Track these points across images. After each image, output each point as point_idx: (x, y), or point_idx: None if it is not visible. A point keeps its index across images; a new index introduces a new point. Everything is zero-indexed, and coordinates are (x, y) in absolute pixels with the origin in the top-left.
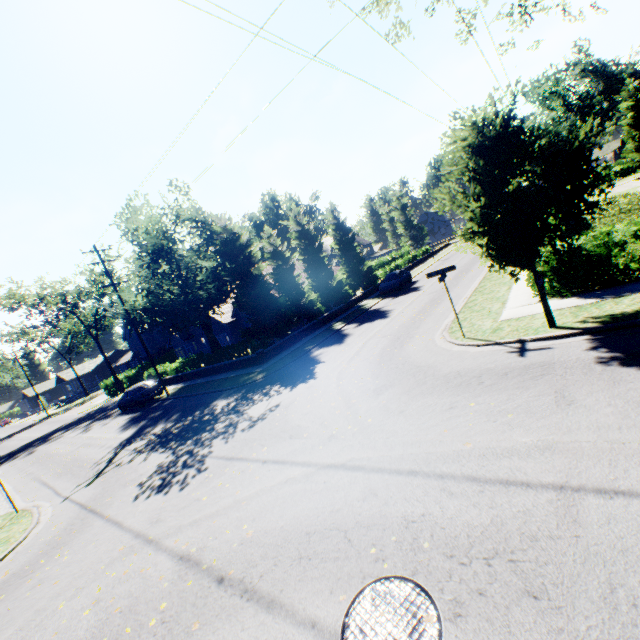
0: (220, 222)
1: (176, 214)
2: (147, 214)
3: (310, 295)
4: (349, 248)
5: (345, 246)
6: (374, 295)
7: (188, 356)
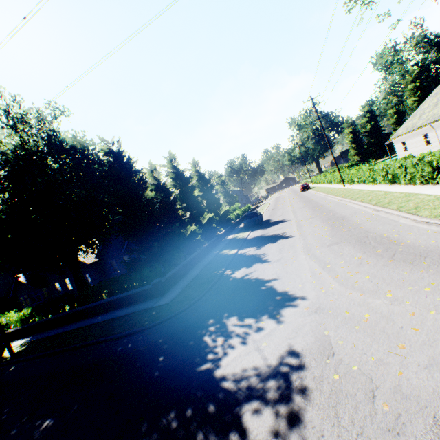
0: (106, 145)
1: (51, 133)
2: (14, 118)
3: (189, 228)
4: (210, 195)
5: (207, 193)
6: (234, 232)
7: (36, 304)
